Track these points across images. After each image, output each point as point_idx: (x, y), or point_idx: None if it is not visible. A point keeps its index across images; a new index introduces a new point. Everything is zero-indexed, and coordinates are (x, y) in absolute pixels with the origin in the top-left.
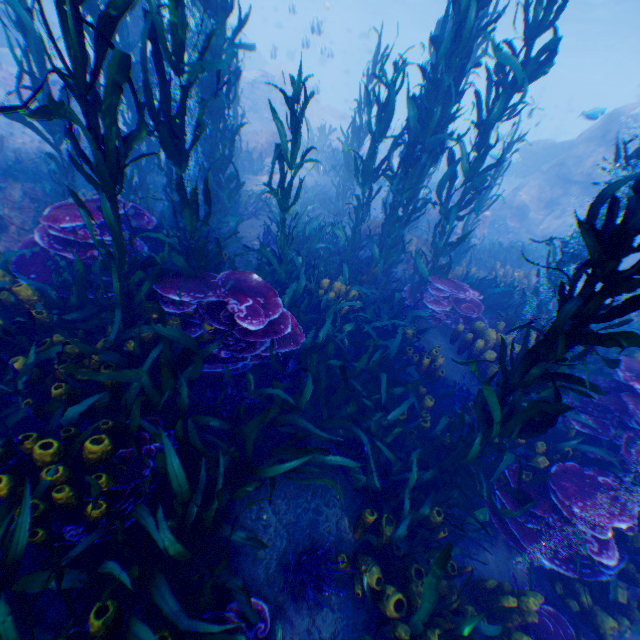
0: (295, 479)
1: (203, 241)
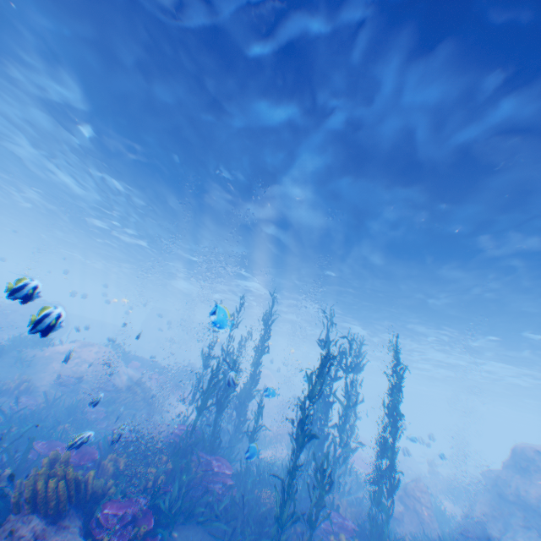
0: (205, 524)
1: (216, 438)
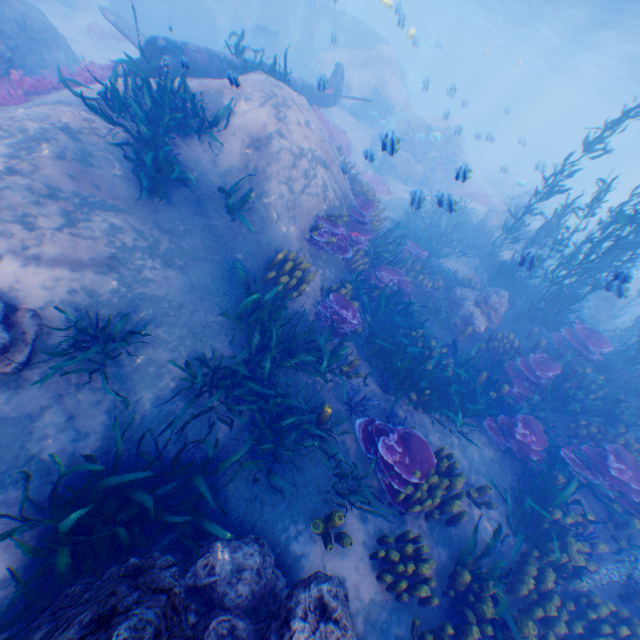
0: None
1: None
